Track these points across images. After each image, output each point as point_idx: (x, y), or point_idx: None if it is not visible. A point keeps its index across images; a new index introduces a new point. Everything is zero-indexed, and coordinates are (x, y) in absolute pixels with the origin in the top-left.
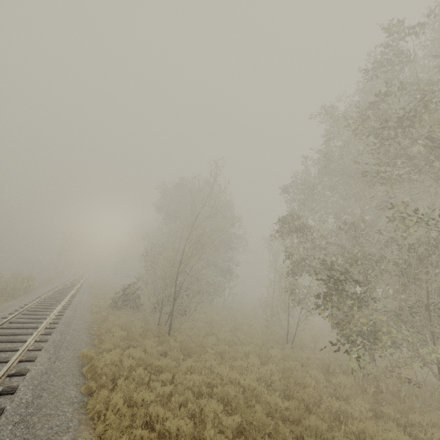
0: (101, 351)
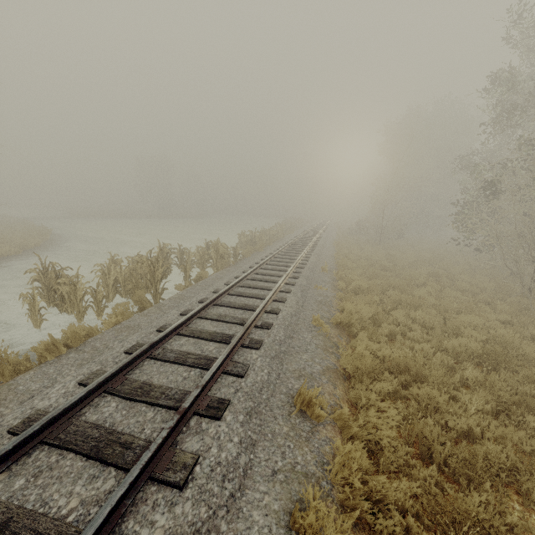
0: None
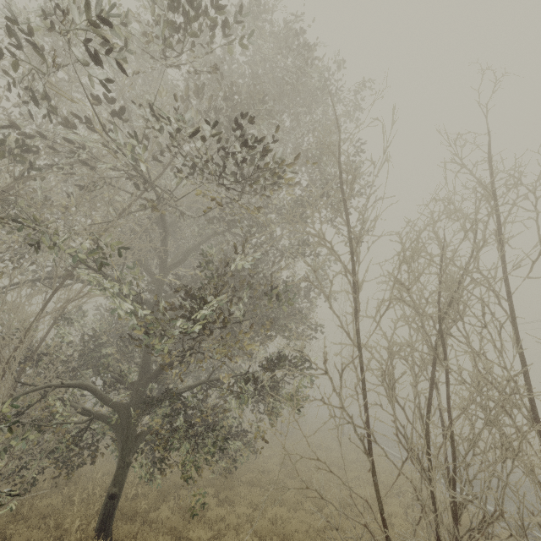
0: None
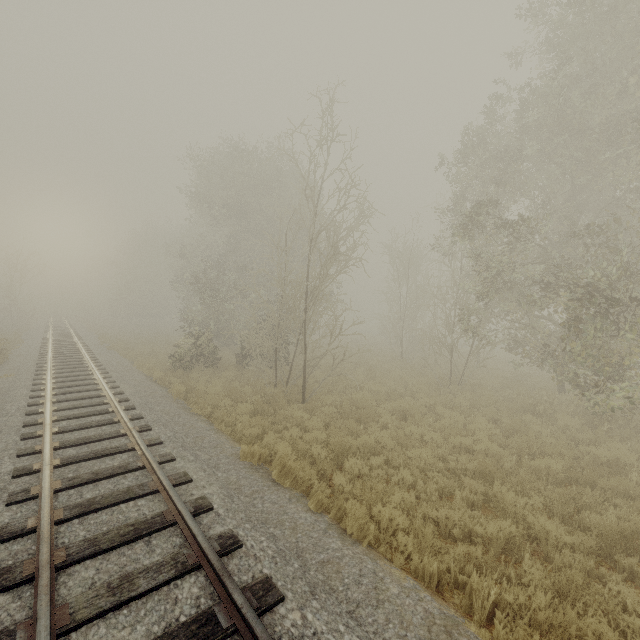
0: (237, 439)
